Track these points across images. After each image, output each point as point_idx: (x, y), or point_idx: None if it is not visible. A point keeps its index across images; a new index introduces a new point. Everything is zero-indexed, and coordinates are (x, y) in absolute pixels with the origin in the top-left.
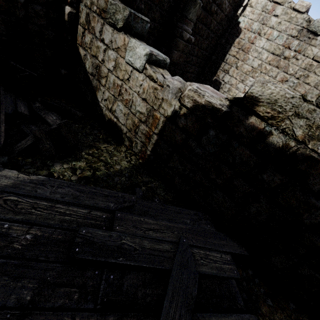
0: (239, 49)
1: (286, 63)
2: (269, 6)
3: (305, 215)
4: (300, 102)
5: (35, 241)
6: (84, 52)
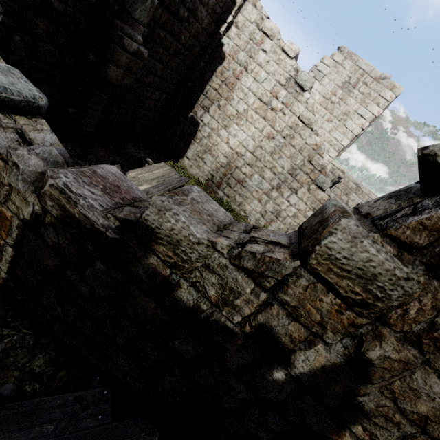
0: (223, 82)
1: (274, 116)
2: (257, 35)
3: (225, 398)
4: (208, 252)
5: None
6: None
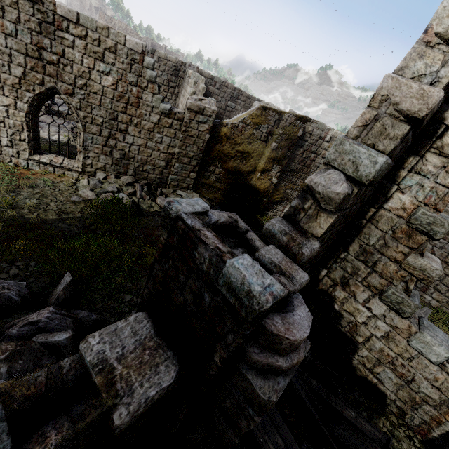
0: None
1: None
2: None
3: None
4: None
5: None
6: (330, 301)
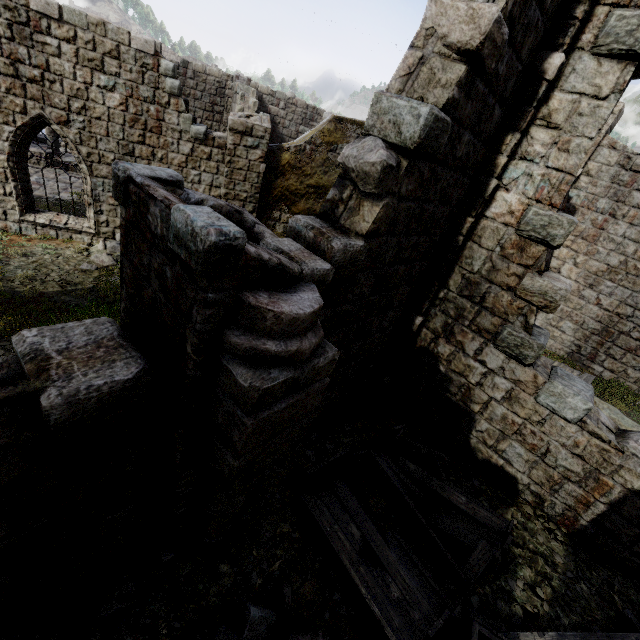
0: (576, 237)
1: None
2: (624, 176)
3: None
4: None
5: None
6: (433, 361)
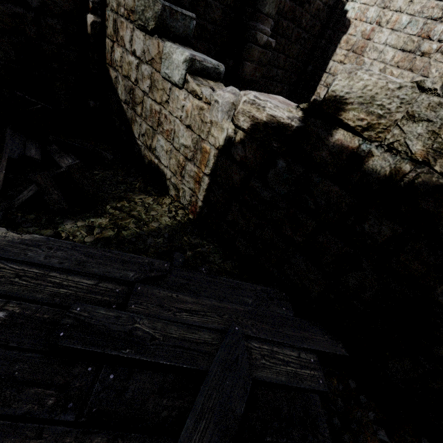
0: (349, 51)
1: (426, 61)
2: None
3: (439, 288)
4: (413, 94)
5: (9, 321)
6: (115, 73)
